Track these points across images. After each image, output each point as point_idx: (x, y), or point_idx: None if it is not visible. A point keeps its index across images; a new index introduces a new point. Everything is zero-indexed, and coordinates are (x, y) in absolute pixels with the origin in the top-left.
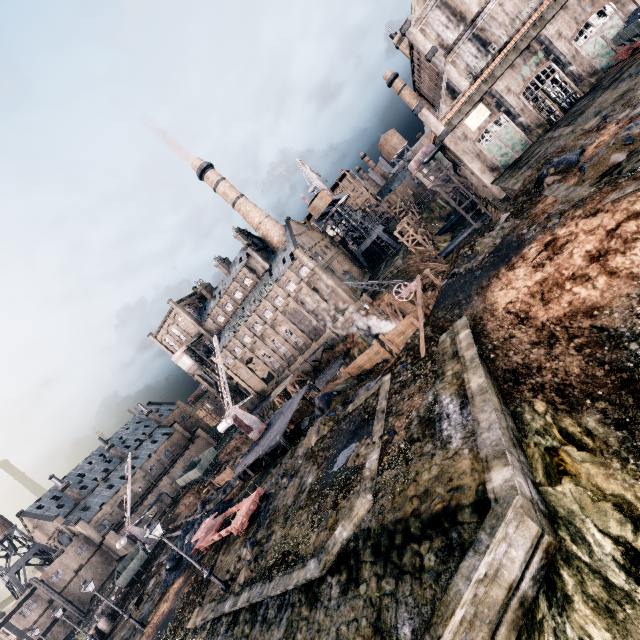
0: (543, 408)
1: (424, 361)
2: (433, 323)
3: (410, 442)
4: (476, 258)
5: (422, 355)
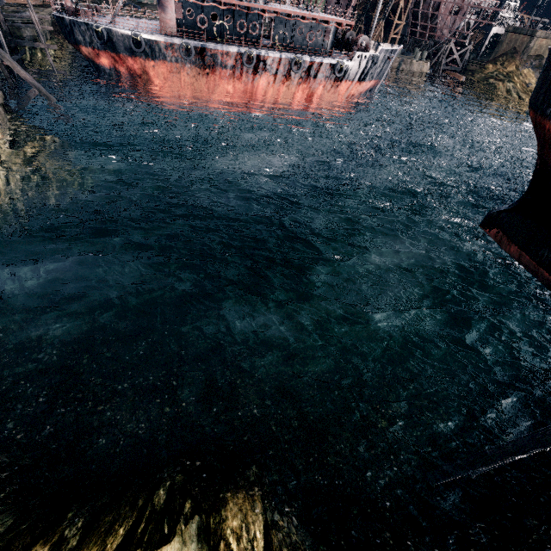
0: (61, 40)
1: (27, 7)
2: (41, 5)
3: (5, 11)
4: (81, 5)
5: (27, 6)
